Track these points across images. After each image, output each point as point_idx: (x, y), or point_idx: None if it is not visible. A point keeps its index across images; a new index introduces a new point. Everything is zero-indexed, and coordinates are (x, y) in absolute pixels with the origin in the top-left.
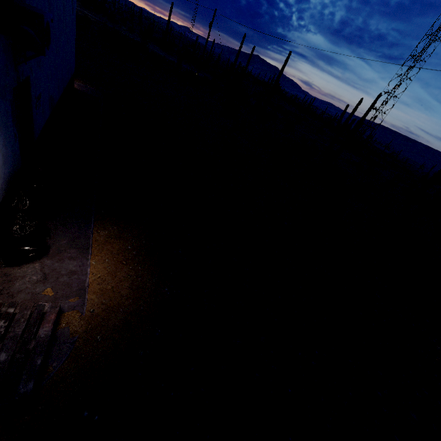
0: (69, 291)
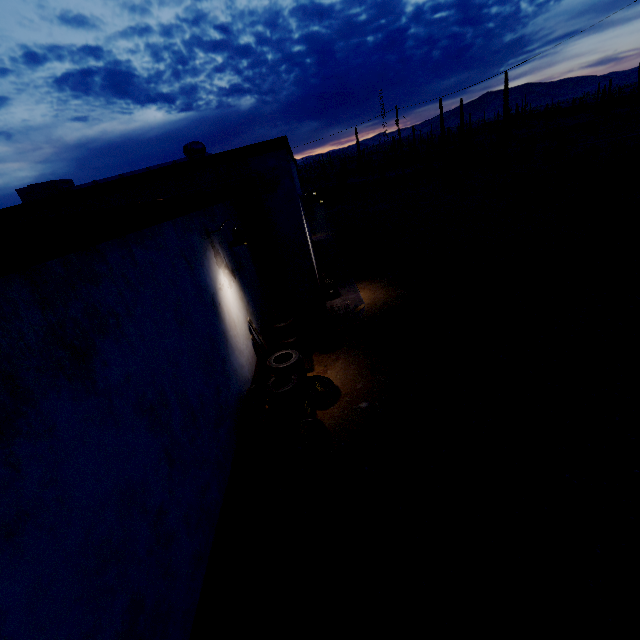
0: (355, 301)
